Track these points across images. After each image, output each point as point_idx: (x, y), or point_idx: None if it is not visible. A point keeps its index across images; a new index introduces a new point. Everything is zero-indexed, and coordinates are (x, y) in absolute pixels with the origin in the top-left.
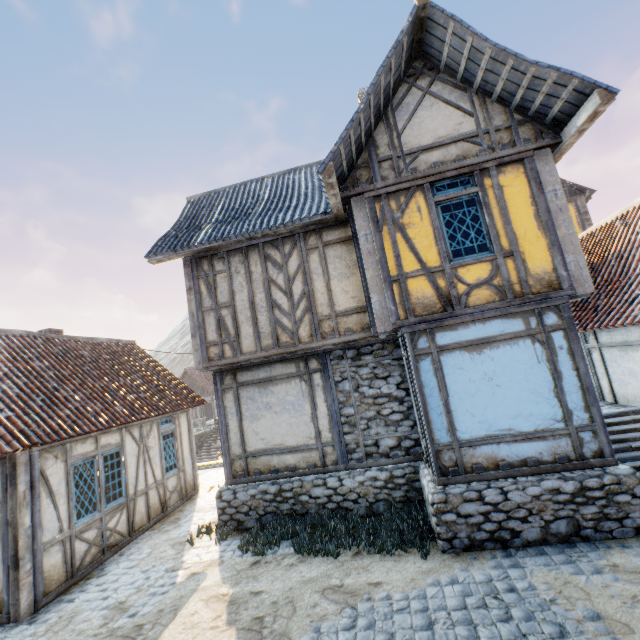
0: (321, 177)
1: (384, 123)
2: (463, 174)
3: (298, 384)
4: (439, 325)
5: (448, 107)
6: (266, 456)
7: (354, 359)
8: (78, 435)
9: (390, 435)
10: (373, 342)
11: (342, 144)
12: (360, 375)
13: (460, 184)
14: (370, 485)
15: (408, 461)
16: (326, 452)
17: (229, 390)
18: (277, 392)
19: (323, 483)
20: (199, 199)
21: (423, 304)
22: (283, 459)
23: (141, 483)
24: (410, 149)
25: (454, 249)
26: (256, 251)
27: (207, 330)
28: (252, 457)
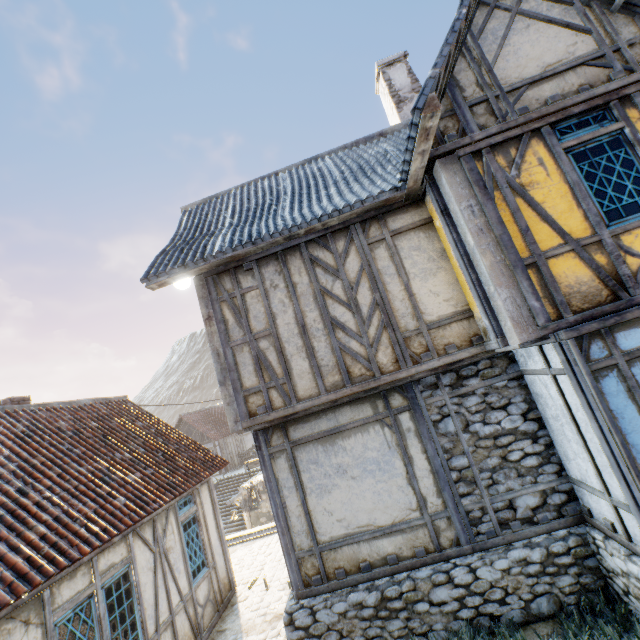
0: (416, 119)
1: (465, 57)
2: (594, 107)
3: (379, 432)
4: (619, 320)
5: (551, 26)
6: (349, 546)
7: (454, 386)
8: (61, 569)
9: (529, 490)
10: (477, 359)
11: (444, 66)
12: (467, 408)
13: (592, 121)
14: (519, 573)
15: (565, 526)
16: (438, 528)
17: (280, 454)
18: (350, 448)
19: (447, 579)
20: (197, 207)
21: (580, 293)
22: (375, 547)
23: (163, 610)
24: (511, 84)
25: (607, 209)
26: (297, 255)
27: (241, 373)
28: (328, 550)
